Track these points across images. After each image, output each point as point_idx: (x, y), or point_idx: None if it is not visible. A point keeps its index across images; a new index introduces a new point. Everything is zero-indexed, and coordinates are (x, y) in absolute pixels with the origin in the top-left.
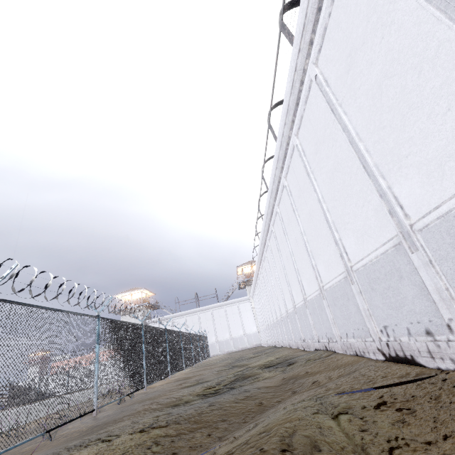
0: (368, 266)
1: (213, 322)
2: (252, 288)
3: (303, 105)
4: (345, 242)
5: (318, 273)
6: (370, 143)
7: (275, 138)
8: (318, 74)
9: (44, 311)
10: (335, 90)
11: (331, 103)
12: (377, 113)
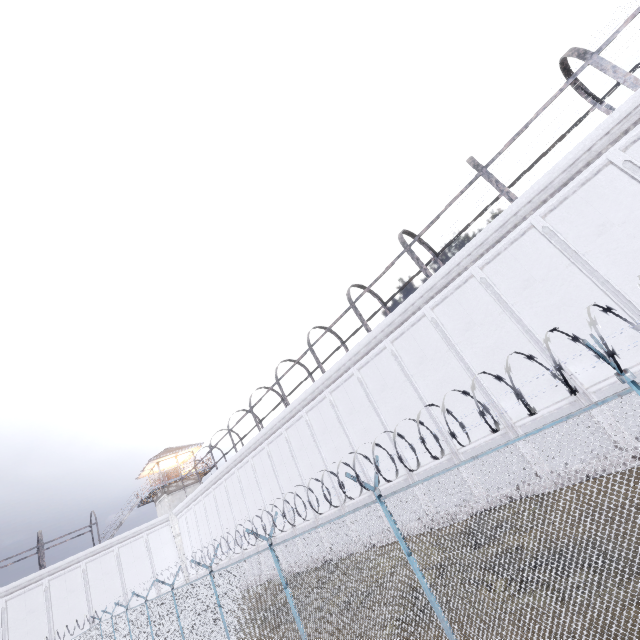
0: (619, 384)
1: (87, 591)
2: (196, 493)
3: (506, 244)
4: (575, 368)
5: (504, 410)
6: (628, 288)
7: (421, 265)
8: (550, 226)
9: (512, 450)
10: (574, 244)
11: (569, 252)
12: (638, 269)
